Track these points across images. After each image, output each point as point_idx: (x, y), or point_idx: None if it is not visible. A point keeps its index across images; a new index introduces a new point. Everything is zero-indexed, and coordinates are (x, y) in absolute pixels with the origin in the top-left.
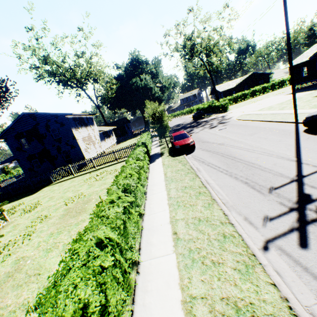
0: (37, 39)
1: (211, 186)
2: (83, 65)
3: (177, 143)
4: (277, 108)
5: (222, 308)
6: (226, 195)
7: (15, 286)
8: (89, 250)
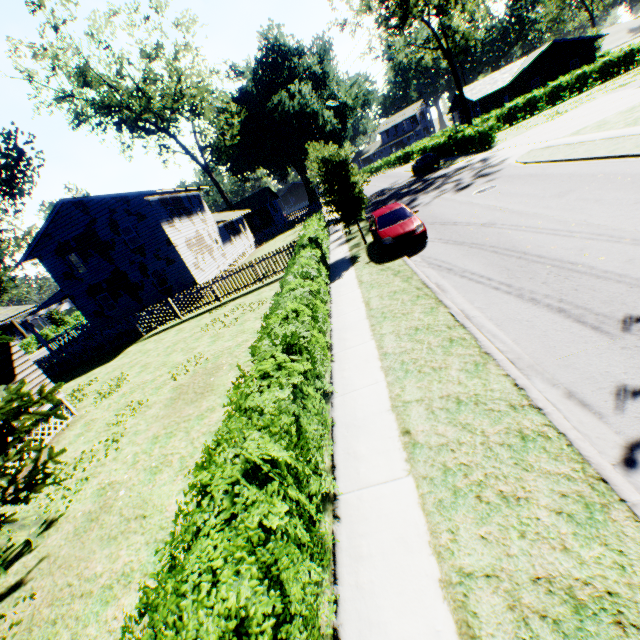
0: (56, 27)
1: (476, 323)
2: (163, 78)
3: (387, 234)
4: (621, 122)
5: (538, 602)
6: (515, 342)
7: (105, 538)
8: (233, 481)
